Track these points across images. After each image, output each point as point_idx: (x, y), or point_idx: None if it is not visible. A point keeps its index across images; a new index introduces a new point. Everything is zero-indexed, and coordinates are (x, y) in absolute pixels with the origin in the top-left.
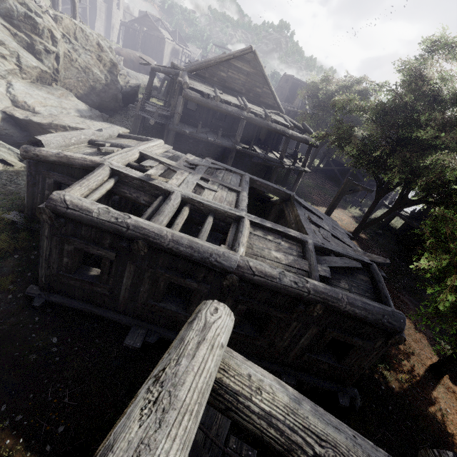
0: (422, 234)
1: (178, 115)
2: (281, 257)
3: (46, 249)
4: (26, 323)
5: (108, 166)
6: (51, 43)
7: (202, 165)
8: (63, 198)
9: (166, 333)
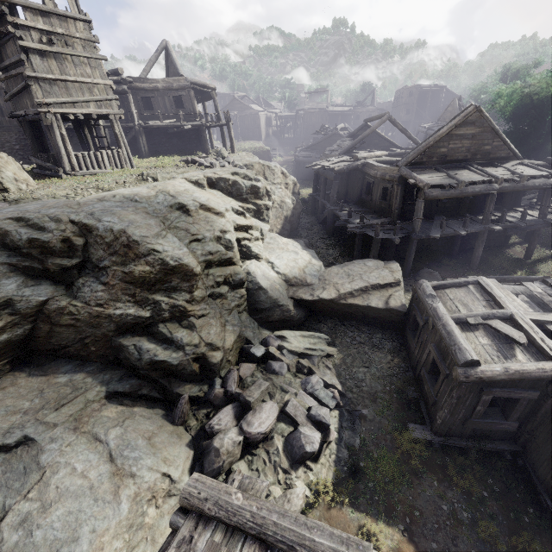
0: None
1: (420, 221)
2: None
3: None
4: None
5: None
6: (267, 199)
7: None
8: None
9: None
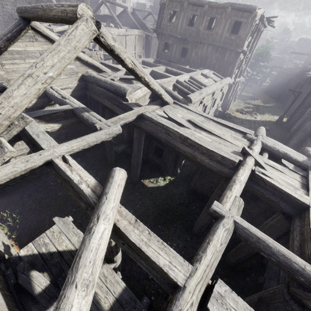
0: None
1: None
2: None
3: None
4: None
5: None
6: None
7: None
8: None
9: None
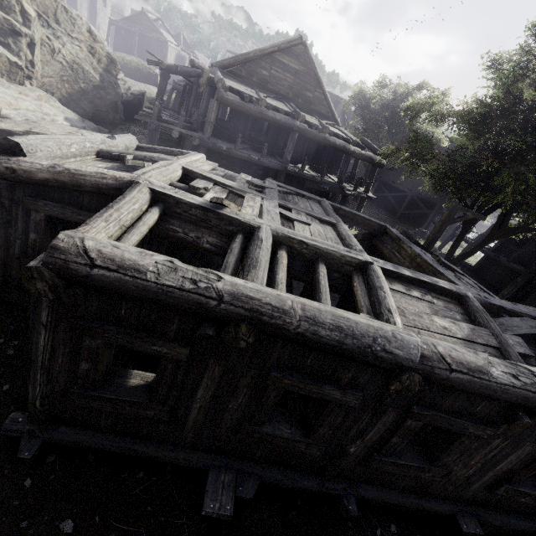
0: (507, 270)
1: (211, 125)
2: (451, 326)
3: (42, 349)
4: (6, 497)
5: (146, 186)
6: (21, 21)
7: (270, 187)
8: (80, 246)
9: (268, 472)
